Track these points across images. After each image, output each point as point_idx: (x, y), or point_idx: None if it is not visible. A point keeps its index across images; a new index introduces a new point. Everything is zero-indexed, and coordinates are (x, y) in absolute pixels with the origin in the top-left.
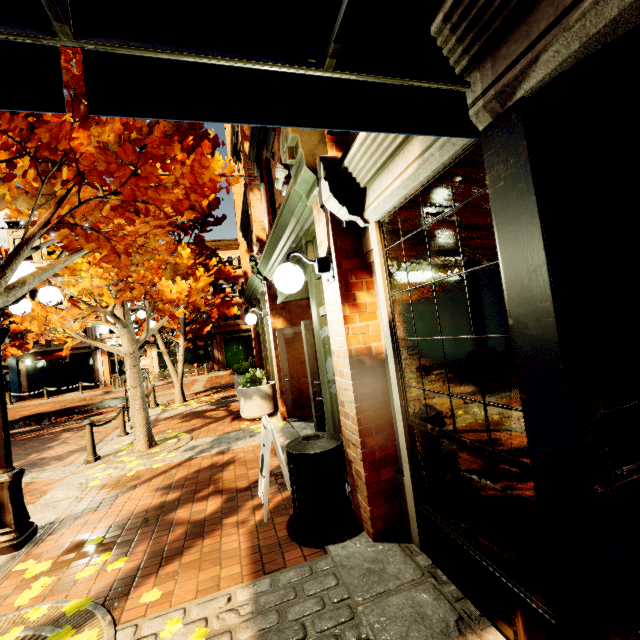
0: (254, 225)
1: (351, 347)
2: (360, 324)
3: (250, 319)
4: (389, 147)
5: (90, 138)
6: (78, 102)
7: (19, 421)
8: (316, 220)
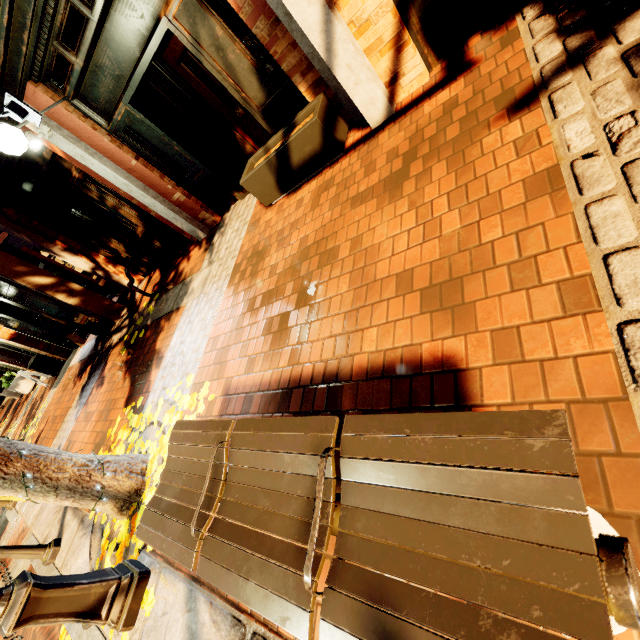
0: None
1: (7, 338)
2: (1, 332)
3: None
4: None
5: None
6: None
7: None
8: None
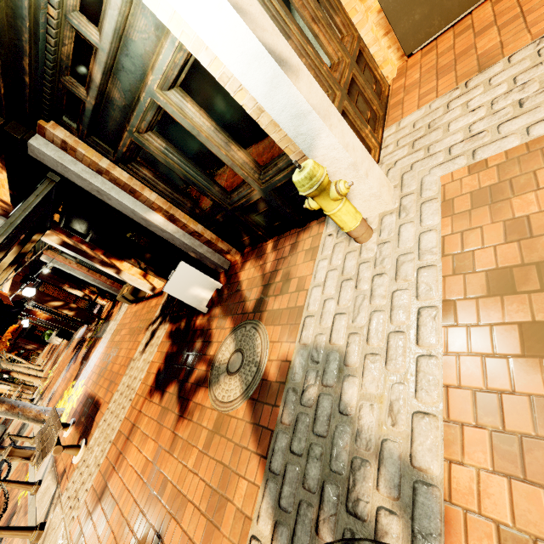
0: None
1: (45, 319)
2: (43, 316)
3: (26, 326)
4: None
5: None
6: None
7: None
8: None
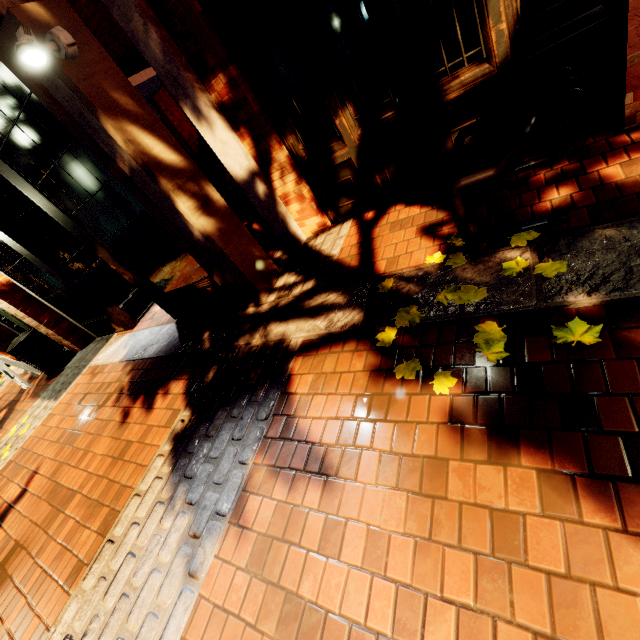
0: None
1: None
2: None
3: None
4: None
5: None
6: None
7: None
8: None
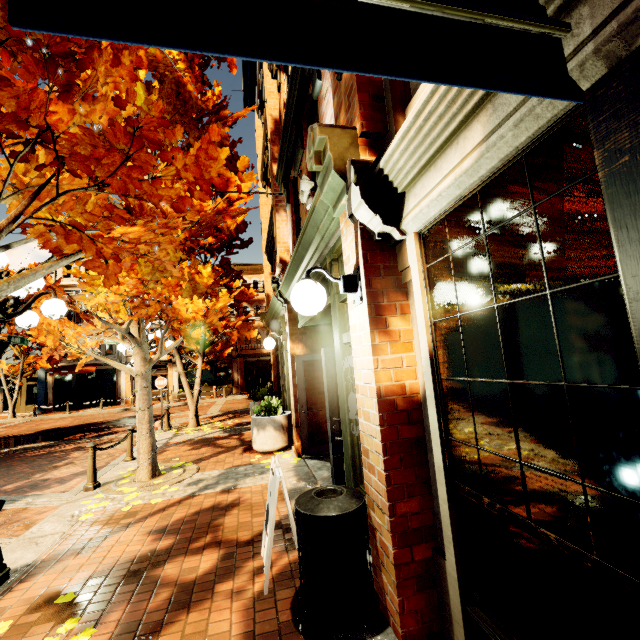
0: (278, 246)
1: (380, 384)
2: (392, 356)
3: (268, 343)
4: (438, 137)
5: (72, 114)
6: (55, 66)
7: (36, 435)
8: (343, 234)
